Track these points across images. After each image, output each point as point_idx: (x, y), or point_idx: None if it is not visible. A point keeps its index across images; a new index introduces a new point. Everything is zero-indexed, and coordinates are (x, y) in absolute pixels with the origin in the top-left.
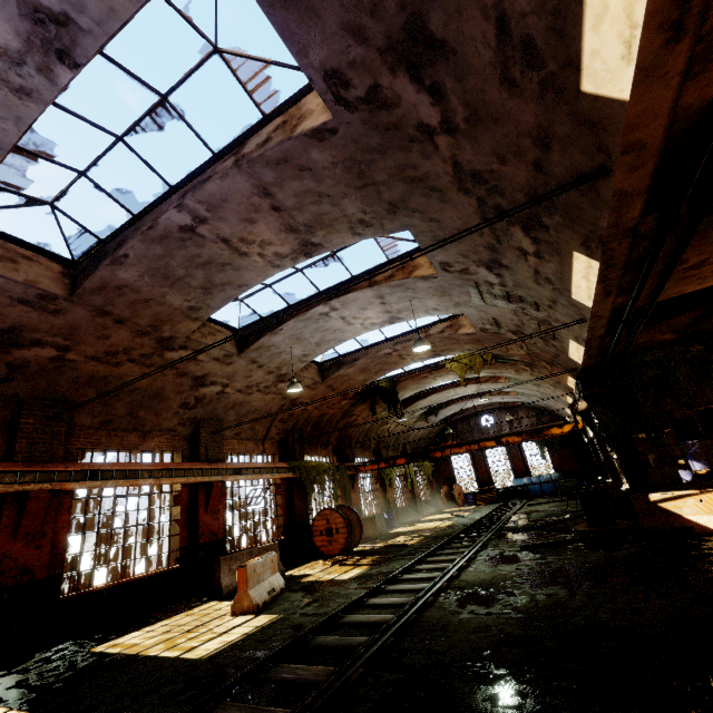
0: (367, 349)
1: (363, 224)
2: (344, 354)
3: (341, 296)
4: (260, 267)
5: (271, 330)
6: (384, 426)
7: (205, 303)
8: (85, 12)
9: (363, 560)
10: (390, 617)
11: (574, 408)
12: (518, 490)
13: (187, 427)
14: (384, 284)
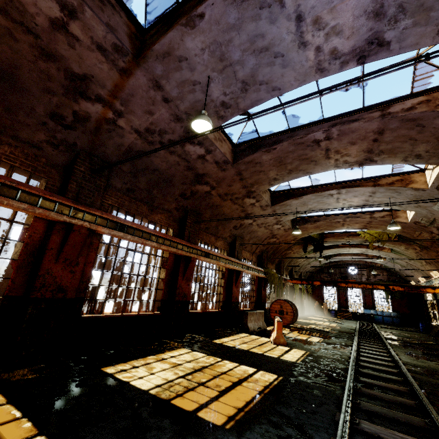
0: (326, 216)
1: (417, 157)
2: (310, 216)
3: (351, 188)
4: (327, 165)
5: (296, 197)
6: (299, 259)
7: (283, 177)
8: (400, 42)
9: (314, 334)
10: (394, 370)
11: None
12: (370, 316)
13: (231, 238)
14: (385, 187)
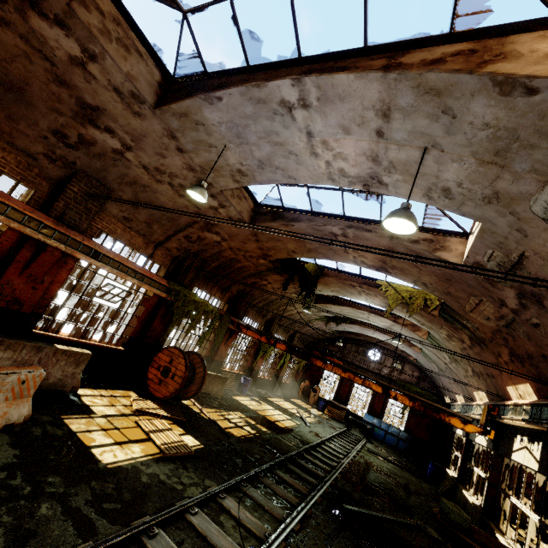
0: (315, 215)
1: None
2: (288, 208)
3: (326, 73)
4: None
5: (206, 91)
6: (289, 306)
7: None
8: None
9: (161, 436)
10: None
11: (492, 412)
12: (365, 427)
13: (58, 167)
14: (414, 74)
